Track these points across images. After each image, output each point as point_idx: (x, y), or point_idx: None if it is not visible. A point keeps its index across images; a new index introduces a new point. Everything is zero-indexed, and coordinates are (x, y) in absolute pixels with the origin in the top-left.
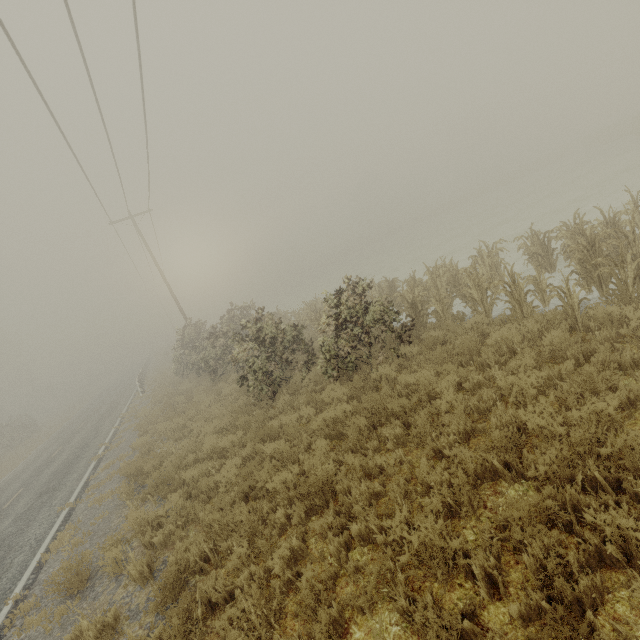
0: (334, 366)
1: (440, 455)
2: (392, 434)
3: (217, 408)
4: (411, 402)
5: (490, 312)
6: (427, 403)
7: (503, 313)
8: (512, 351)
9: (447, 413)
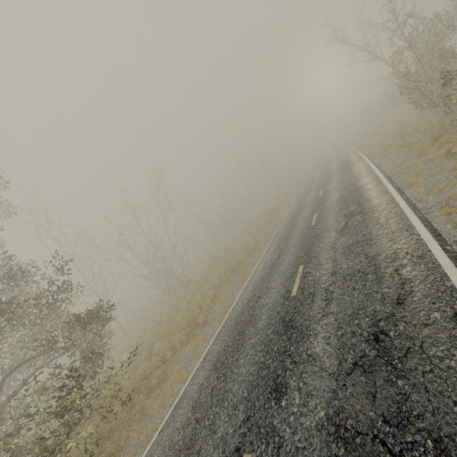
0: None
1: None
2: None
3: None
4: None
5: None
6: None
7: None
8: None
9: None
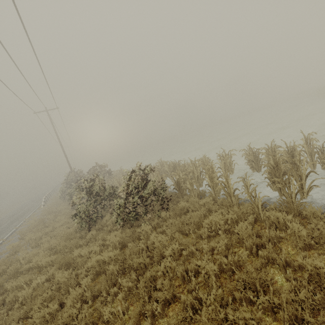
0: (122, 217)
1: (145, 316)
2: (126, 286)
3: (64, 228)
4: (145, 261)
5: (217, 195)
6: (159, 261)
7: (221, 200)
8: (219, 229)
9: (163, 277)
